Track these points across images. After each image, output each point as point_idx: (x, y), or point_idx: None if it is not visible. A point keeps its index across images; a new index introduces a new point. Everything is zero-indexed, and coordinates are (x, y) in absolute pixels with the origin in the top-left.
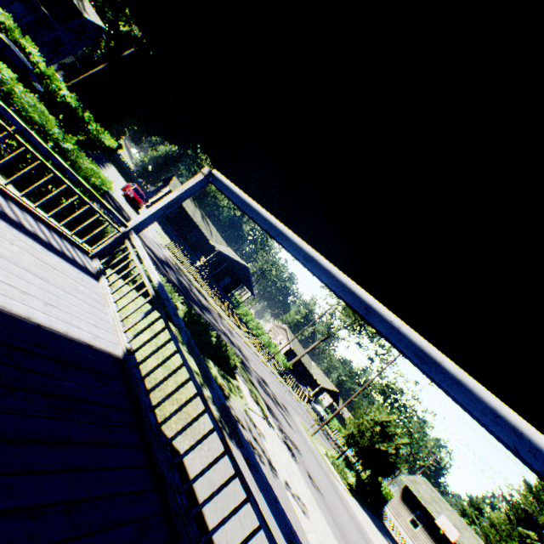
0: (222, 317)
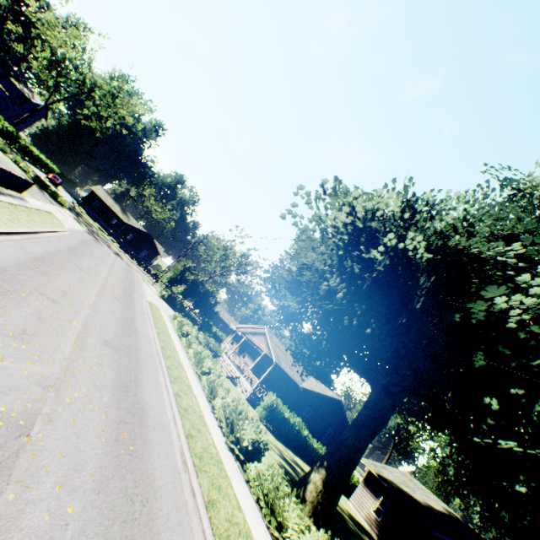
0: (108, 239)
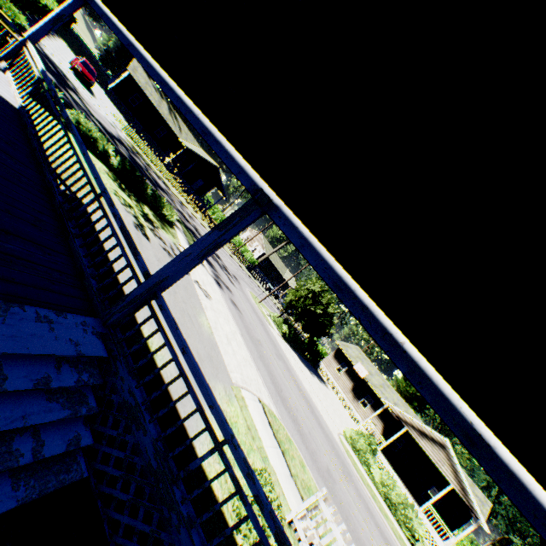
0: (184, 206)
